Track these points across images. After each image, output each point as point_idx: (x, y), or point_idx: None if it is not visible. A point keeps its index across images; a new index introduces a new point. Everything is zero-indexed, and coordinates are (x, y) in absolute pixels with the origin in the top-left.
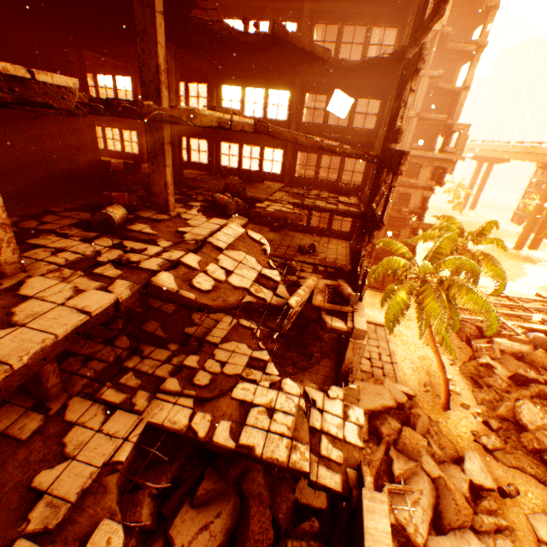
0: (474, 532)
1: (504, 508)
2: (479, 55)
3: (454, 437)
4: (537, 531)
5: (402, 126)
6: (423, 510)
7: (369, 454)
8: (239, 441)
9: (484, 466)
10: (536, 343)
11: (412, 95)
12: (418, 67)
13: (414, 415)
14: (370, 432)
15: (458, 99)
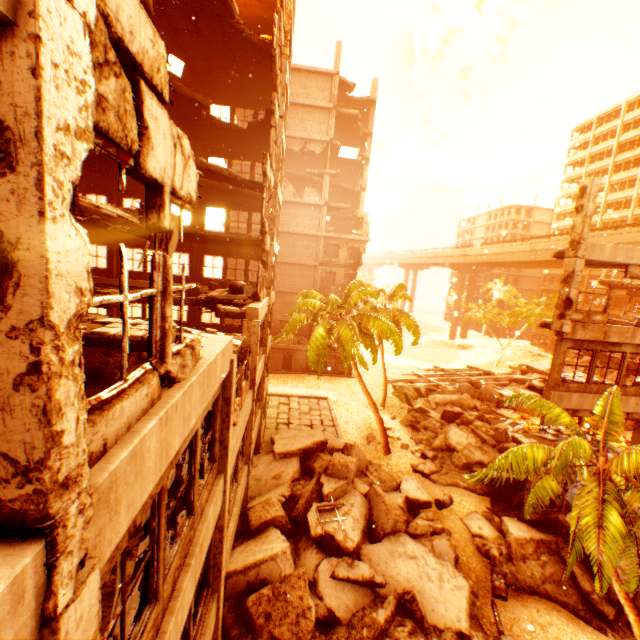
0: (412, 537)
1: (442, 517)
2: (367, 166)
3: (395, 473)
4: (471, 528)
5: (271, 152)
6: (354, 519)
7: (300, 489)
8: (93, 331)
9: (421, 485)
10: (462, 391)
11: (273, 129)
12: (272, 109)
13: (348, 447)
14: (304, 473)
15: (360, 197)
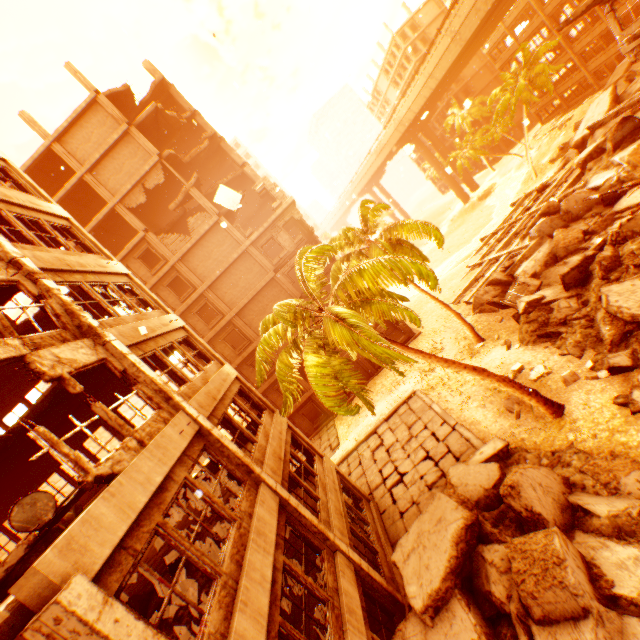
0: None
1: None
2: (224, 143)
3: (611, 441)
4: None
5: None
6: None
7: None
8: None
9: None
10: (546, 232)
11: None
12: None
13: (511, 494)
14: (492, 619)
15: (248, 176)
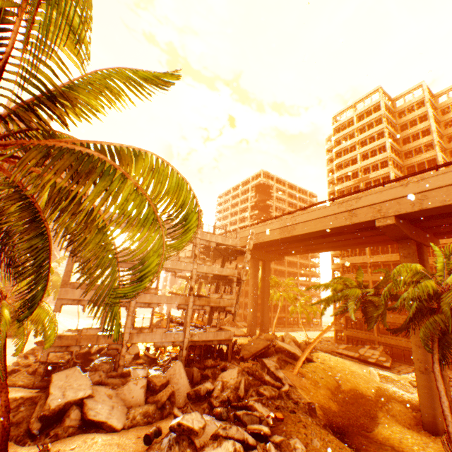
0: None
1: None
2: None
3: None
4: None
5: None
6: None
7: None
8: None
9: None
10: None
11: None
12: None
13: None
14: None
15: None
